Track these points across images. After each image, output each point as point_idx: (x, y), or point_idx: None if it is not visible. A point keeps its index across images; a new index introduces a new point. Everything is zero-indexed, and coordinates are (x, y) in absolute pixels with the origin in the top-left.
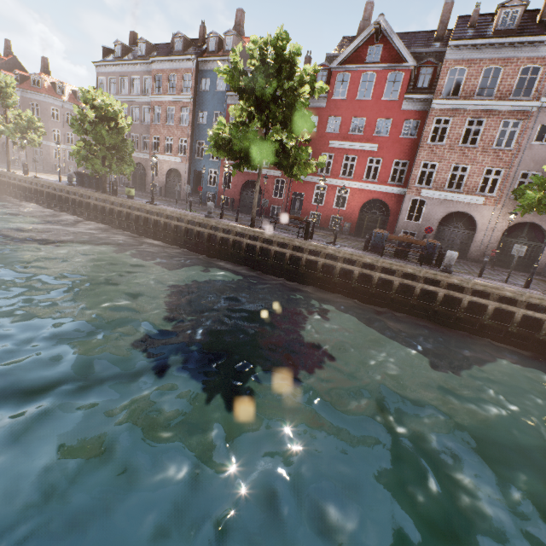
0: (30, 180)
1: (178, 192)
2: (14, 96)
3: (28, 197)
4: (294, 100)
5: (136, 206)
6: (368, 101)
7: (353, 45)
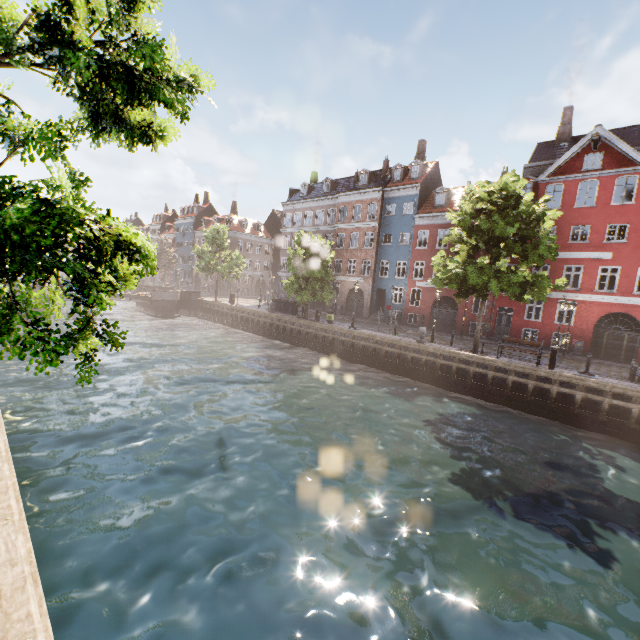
0: (237, 309)
1: (359, 310)
2: (226, 241)
3: (233, 323)
4: (533, 233)
5: (343, 332)
6: (592, 207)
7: (564, 157)
